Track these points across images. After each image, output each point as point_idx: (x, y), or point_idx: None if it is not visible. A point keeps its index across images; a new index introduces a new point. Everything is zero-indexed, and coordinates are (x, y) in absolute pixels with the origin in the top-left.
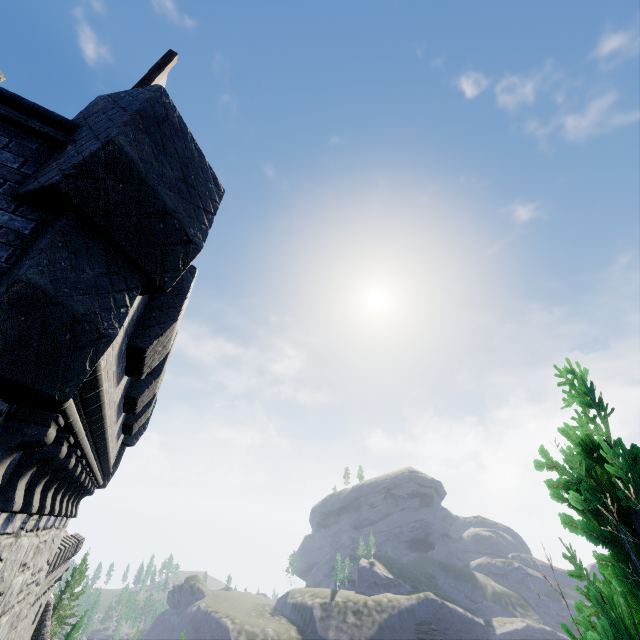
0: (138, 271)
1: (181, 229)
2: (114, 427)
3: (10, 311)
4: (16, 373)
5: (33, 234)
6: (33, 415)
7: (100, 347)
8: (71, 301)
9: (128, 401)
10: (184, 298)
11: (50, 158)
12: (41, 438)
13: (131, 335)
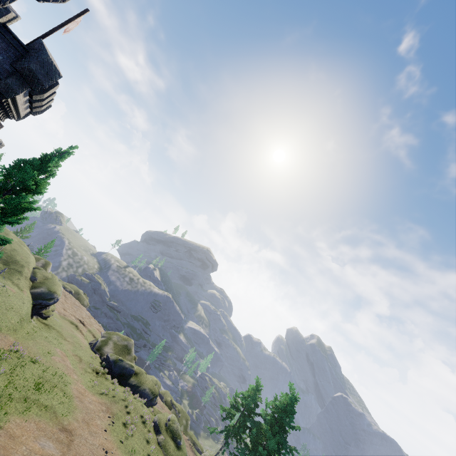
0: (29, 86)
1: (42, 83)
2: (23, 105)
3: (4, 84)
4: (2, 92)
5: (11, 73)
6: (2, 96)
7: (16, 95)
8: (13, 86)
9: (30, 102)
10: (50, 90)
11: (20, 59)
12: (2, 100)
13: (31, 90)
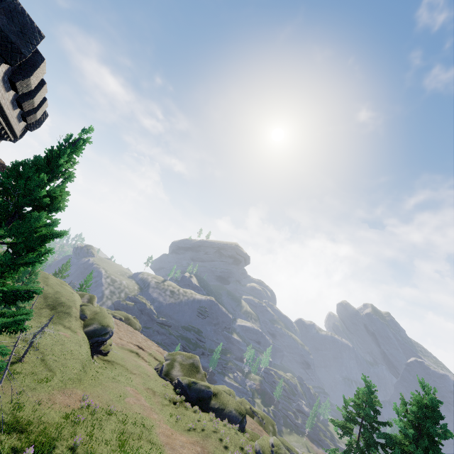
0: (2, 57)
1: (18, 49)
2: (12, 111)
3: None
4: None
5: None
6: None
7: None
8: None
9: (18, 103)
10: (36, 70)
11: None
12: None
13: (10, 75)
